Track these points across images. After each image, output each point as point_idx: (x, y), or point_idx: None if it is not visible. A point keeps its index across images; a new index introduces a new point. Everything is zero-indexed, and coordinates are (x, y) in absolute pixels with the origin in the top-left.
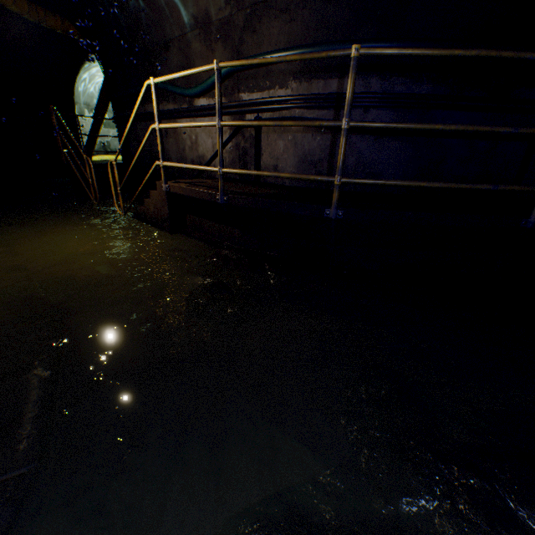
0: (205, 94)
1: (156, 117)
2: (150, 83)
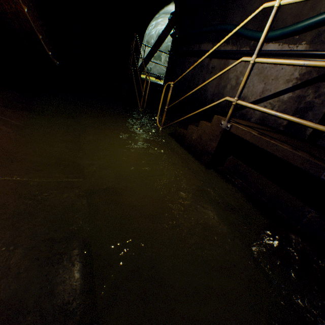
0: (279, 38)
1: (257, 48)
2: (271, 5)
